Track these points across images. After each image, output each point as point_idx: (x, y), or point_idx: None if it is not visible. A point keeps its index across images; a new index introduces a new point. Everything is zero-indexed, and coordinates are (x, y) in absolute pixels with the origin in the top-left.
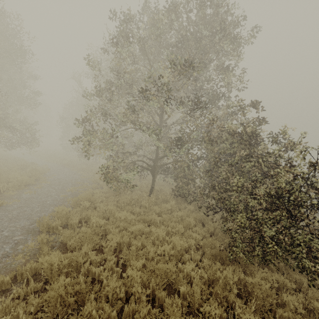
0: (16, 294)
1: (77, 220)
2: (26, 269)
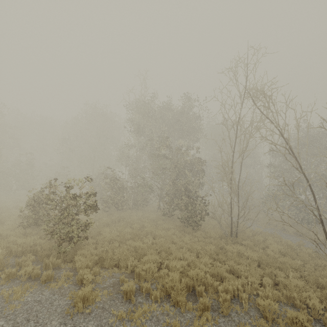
0: None
1: None
2: None
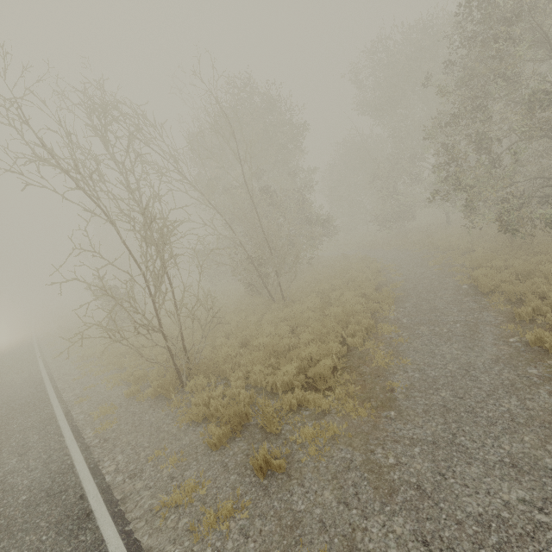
0: (549, 318)
1: (513, 276)
2: (534, 305)
